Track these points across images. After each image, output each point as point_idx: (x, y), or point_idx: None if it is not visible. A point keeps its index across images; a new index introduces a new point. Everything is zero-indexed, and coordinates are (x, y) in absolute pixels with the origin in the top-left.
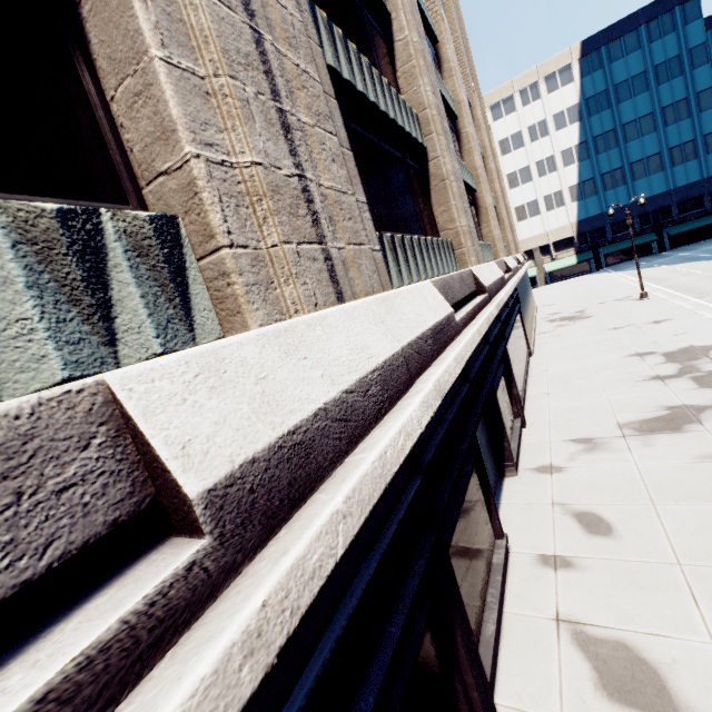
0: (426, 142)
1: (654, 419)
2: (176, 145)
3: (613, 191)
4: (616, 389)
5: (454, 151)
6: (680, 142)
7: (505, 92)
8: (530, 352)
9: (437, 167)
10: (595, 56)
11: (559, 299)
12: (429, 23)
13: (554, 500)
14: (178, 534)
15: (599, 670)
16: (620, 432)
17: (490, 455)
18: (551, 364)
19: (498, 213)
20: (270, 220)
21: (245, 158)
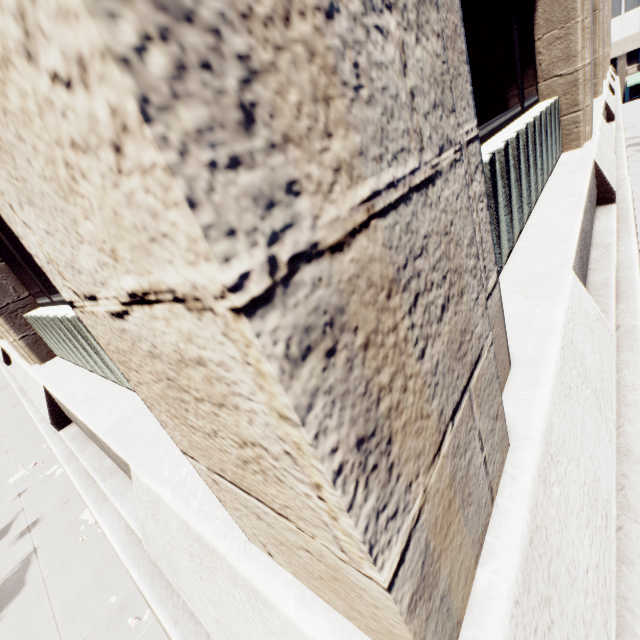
0: None
1: None
2: (573, 63)
3: None
4: None
5: None
6: None
7: None
8: None
9: None
10: None
11: (639, 121)
12: None
13: None
14: (599, 206)
15: None
16: None
17: None
18: None
19: None
20: (588, 93)
21: (586, 62)
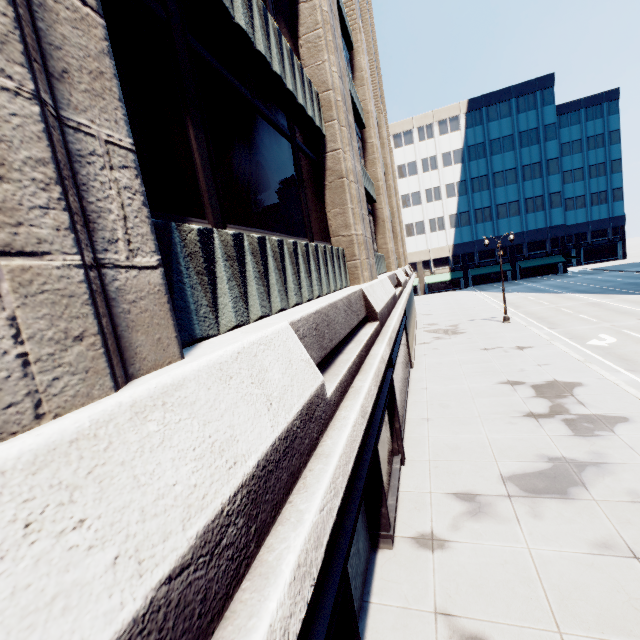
0: (326, 129)
1: (537, 474)
2: None
3: (482, 225)
4: (494, 425)
5: (357, 151)
6: (533, 196)
7: (406, 126)
8: (411, 364)
9: (336, 161)
10: (478, 113)
11: (435, 310)
12: (347, 25)
13: (437, 604)
14: None
15: None
16: (504, 488)
17: (363, 524)
18: (430, 381)
19: (393, 226)
20: None
21: None
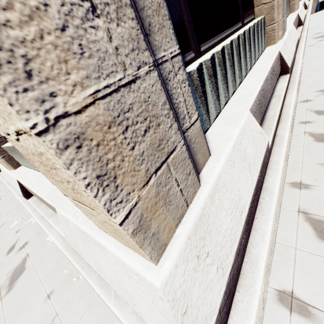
0: None
1: None
2: None
3: None
4: None
5: None
6: None
7: None
8: None
9: None
10: None
11: (323, 23)
12: None
13: (307, 109)
14: (282, 75)
15: (315, 138)
16: None
17: None
18: (312, 62)
19: None
20: (280, 13)
21: None
